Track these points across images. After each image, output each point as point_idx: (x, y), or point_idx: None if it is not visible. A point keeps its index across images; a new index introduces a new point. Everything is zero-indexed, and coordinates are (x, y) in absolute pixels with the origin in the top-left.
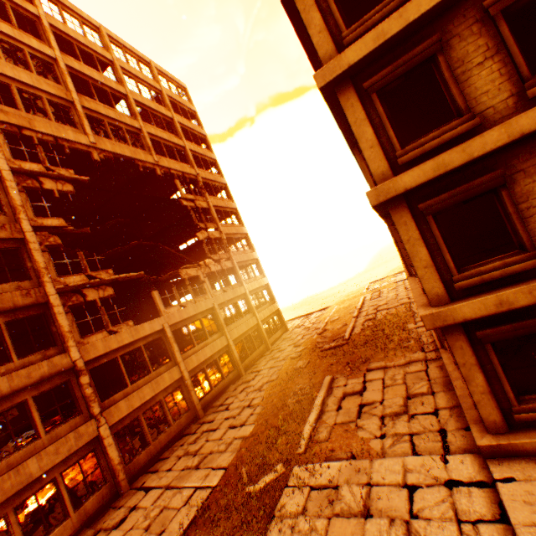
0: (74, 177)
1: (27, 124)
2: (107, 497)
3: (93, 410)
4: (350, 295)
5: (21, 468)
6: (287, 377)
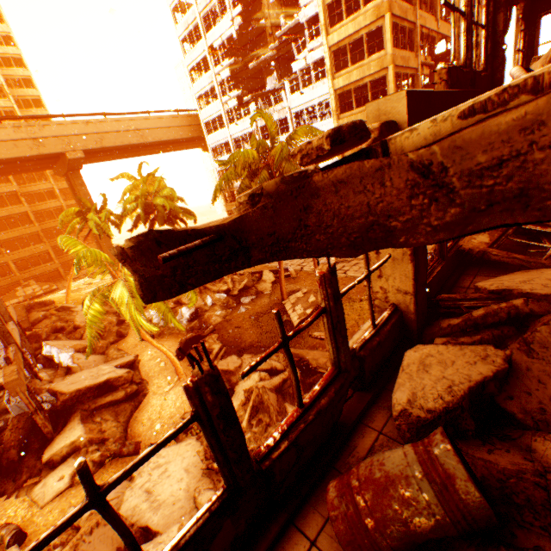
0: (430, 63)
1: (424, 23)
2: None
3: None
4: None
5: None
6: None
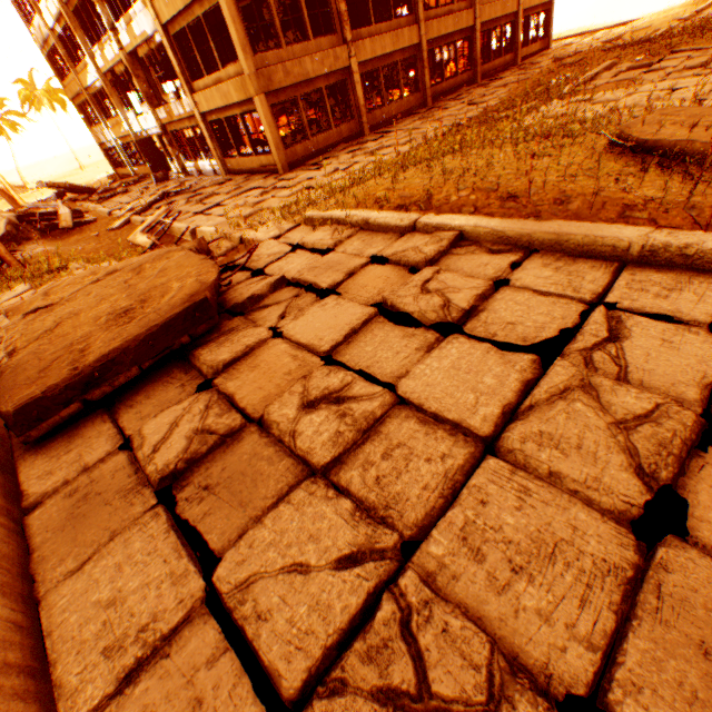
0: None
1: None
2: (353, 133)
3: (345, 36)
4: (687, 4)
5: (301, 63)
6: (546, 74)
